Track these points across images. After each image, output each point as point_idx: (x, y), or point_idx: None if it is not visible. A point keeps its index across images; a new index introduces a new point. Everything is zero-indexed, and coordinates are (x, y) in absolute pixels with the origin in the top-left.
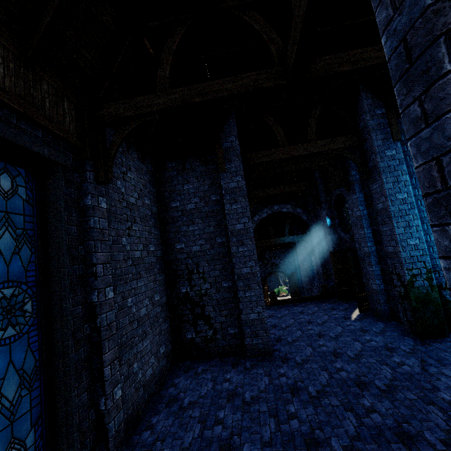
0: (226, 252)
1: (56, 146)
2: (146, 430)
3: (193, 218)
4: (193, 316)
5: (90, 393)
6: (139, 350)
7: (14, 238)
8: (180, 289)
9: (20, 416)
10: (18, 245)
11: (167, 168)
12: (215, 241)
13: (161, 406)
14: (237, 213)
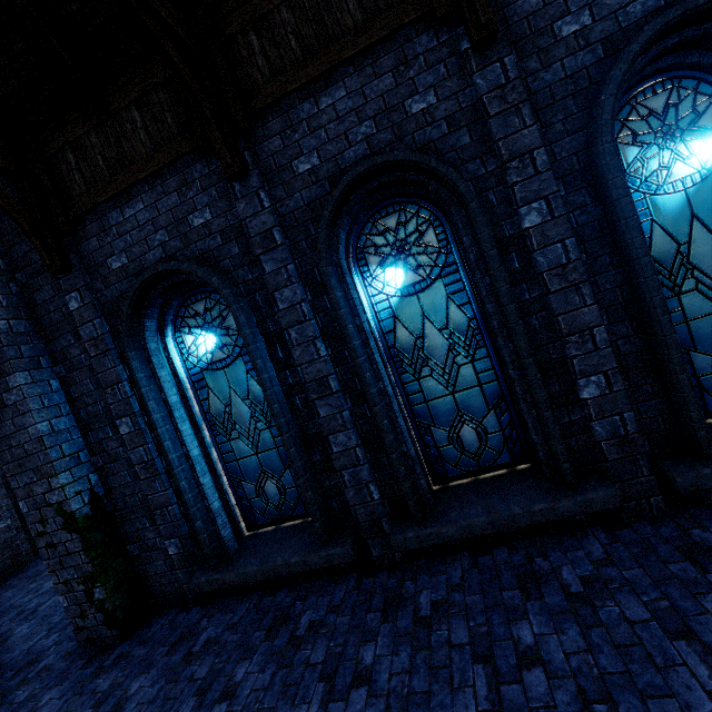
0: None
1: None
2: None
3: None
4: None
5: None
6: None
7: None
8: None
9: None
10: None
11: None
12: None
13: None
14: None
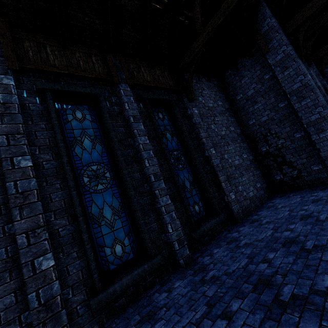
0: (291, 111)
1: (169, 94)
2: (255, 215)
3: (255, 99)
4: (277, 164)
5: (219, 194)
6: (240, 181)
7: (170, 134)
8: (261, 150)
9: (194, 195)
10: (172, 137)
11: (226, 77)
12: (278, 107)
13: (263, 209)
14: (290, 76)
